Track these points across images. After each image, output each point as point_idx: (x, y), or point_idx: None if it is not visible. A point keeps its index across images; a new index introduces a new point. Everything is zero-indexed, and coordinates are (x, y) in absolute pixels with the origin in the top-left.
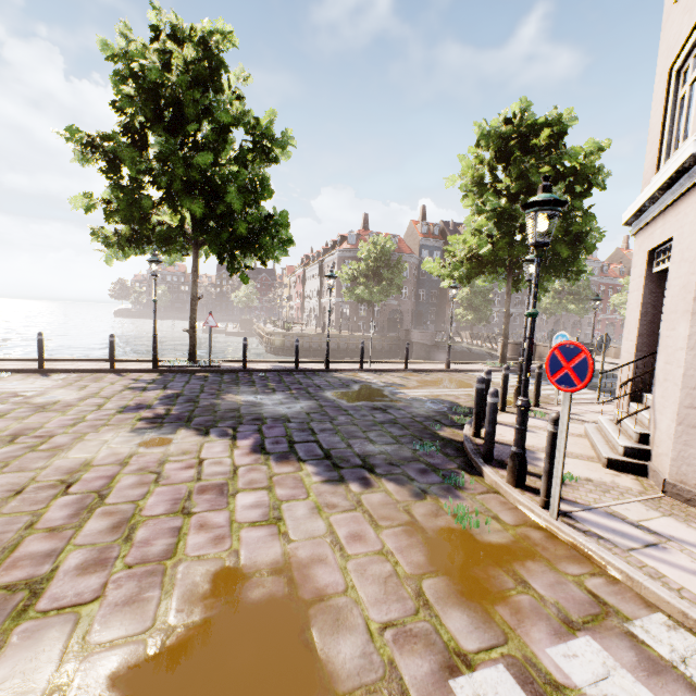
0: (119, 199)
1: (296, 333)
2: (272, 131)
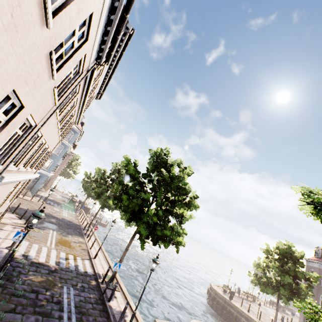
0: None
1: (213, 287)
2: None
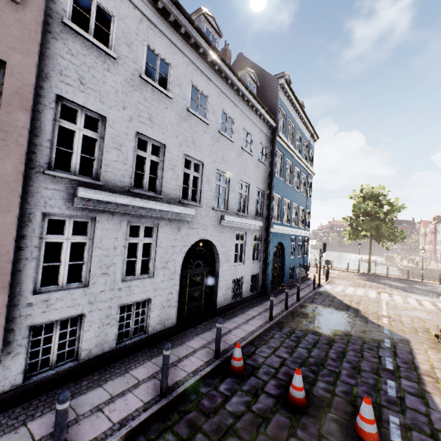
0: (352, 231)
1: (421, 267)
2: (397, 204)
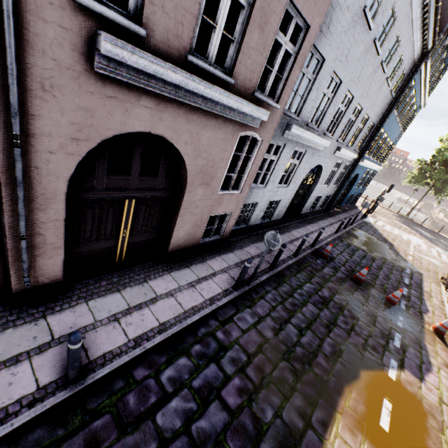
0: (418, 176)
1: None
2: None
